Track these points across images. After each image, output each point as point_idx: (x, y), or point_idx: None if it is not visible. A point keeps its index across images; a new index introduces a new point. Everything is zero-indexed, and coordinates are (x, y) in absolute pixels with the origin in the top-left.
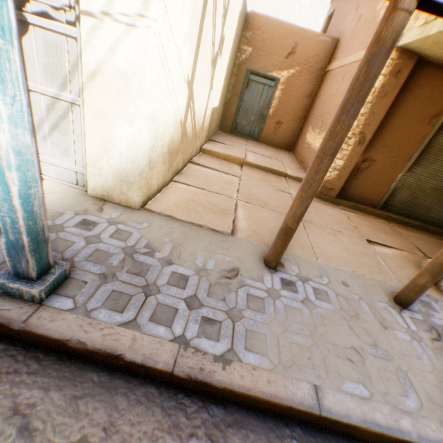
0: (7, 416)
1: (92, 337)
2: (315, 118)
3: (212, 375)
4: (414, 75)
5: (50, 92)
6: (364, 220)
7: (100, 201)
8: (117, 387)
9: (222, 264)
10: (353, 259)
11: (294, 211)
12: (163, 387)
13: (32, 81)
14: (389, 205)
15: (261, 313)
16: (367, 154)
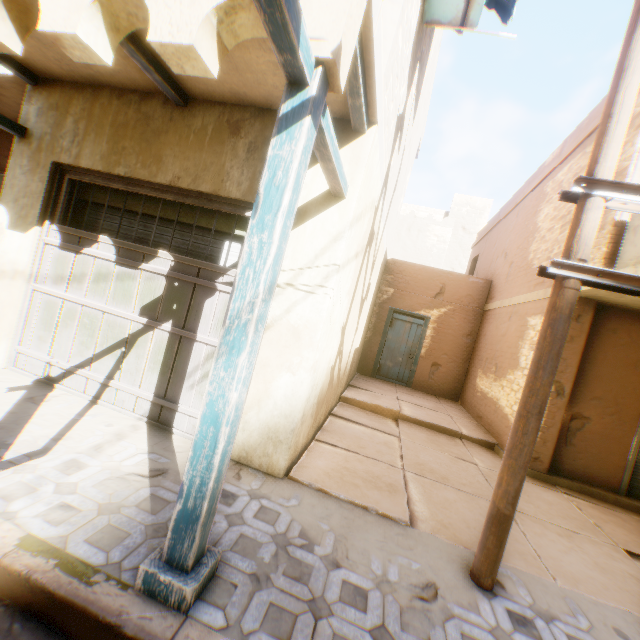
0: None
1: None
2: (485, 361)
3: None
4: (599, 318)
5: (216, 342)
6: (606, 513)
7: (236, 464)
8: None
9: (409, 572)
10: (616, 585)
11: (504, 487)
12: None
13: (200, 332)
14: (638, 490)
15: None
16: (573, 408)
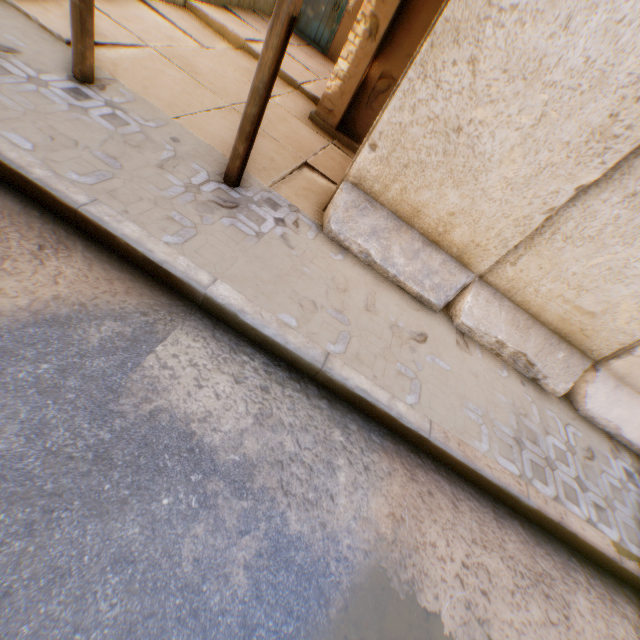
0: None
1: None
2: None
3: None
4: None
5: None
6: (348, 163)
7: None
8: None
9: (3, 41)
10: None
11: None
12: None
13: None
14: None
15: None
16: (388, 66)
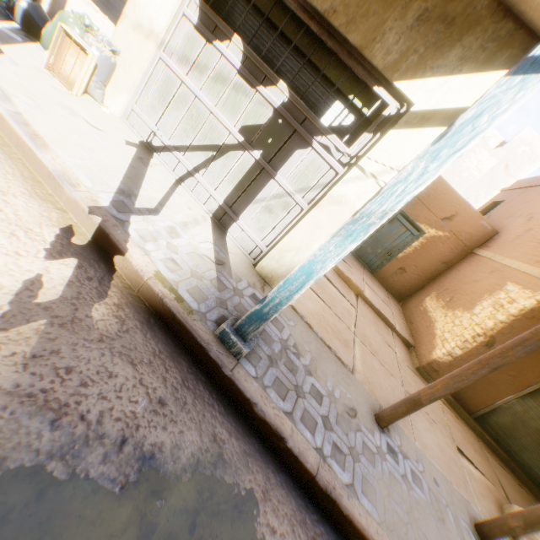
0: (210, 439)
1: (268, 411)
2: (444, 289)
3: (340, 497)
4: None
5: (288, 188)
6: (456, 422)
7: (262, 279)
8: (269, 462)
9: (345, 398)
10: (444, 460)
11: (433, 391)
12: (296, 484)
13: (280, 173)
14: (484, 421)
15: (372, 466)
16: None
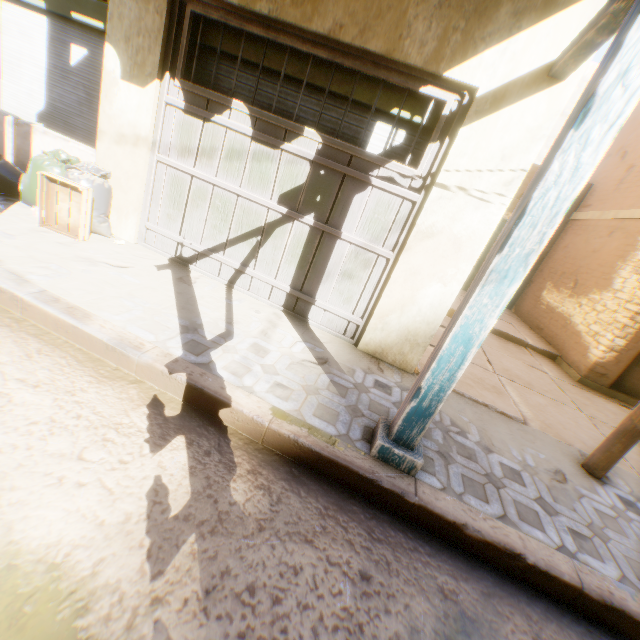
0: (441, 597)
1: (482, 526)
2: (559, 274)
3: (624, 602)
4: None
5: (362, 243)
6: None
7: (372, 358)
8: (515, 593)
9: (540, 461)
10: None
11: None
12: (559, 606)
13: (344, 230)
14: None
15: (624, 537)
16: None
